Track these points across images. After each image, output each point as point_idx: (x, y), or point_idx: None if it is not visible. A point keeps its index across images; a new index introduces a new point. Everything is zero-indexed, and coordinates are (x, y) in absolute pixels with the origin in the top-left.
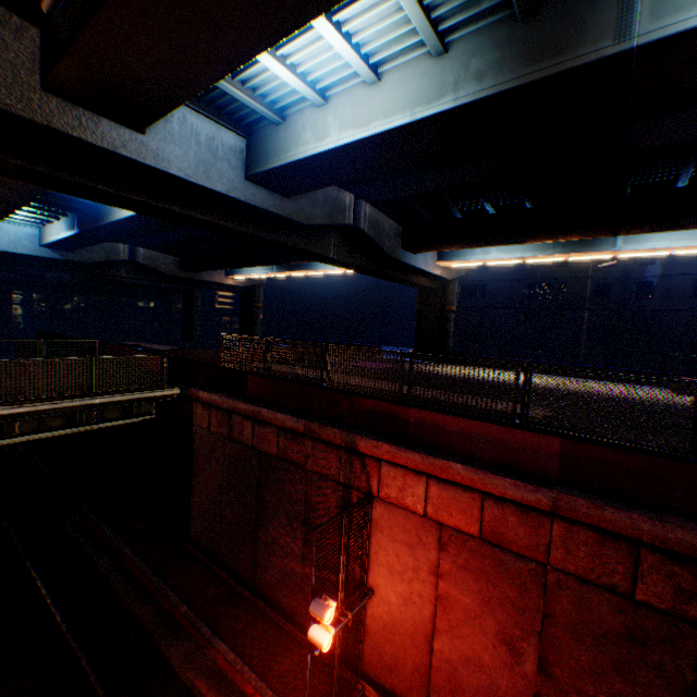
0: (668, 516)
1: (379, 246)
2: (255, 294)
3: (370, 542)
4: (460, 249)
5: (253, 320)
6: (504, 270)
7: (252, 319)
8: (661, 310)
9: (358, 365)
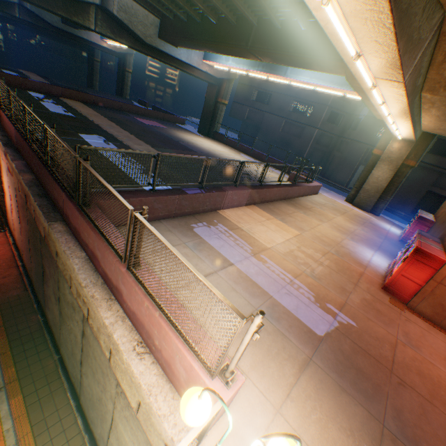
0: (22, 162)
1: (132, 30)
2: (126, 61)
3: (3, 174)
4: (197, 50)
5: (124, 81)
6: (285, 87)
7: (123, 80)
8: (355, 141)
9: (139, 120)
